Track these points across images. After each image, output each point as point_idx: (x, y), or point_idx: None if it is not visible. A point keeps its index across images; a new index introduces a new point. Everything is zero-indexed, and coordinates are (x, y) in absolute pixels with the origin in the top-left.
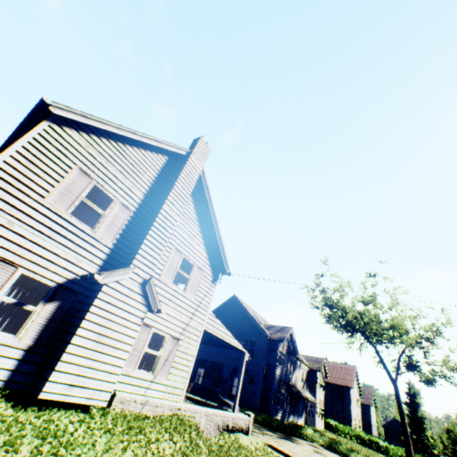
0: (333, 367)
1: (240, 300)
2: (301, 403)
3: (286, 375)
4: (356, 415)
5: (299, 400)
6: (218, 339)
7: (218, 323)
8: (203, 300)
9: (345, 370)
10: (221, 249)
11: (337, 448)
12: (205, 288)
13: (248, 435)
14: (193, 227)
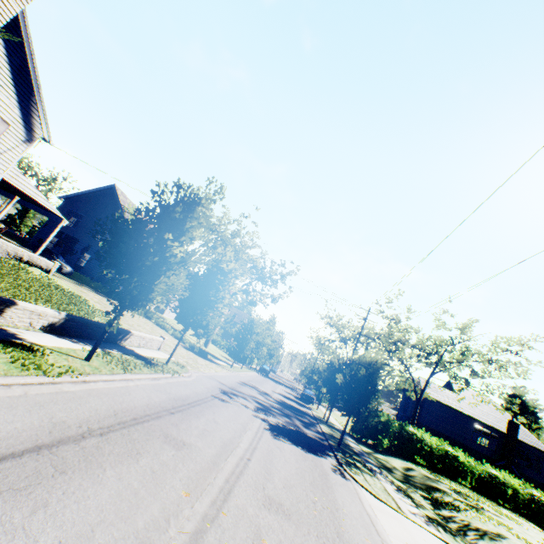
0: None
1: (120, 193)
2: None
3: None
4: None
5: None
6: (30, 197)
7: (26, 182)
8: (7, 153)
9: None
10: (41, 115)
11: (146, 313)
12: (11, 144)
13: (49, 275)
14: (0, 75)
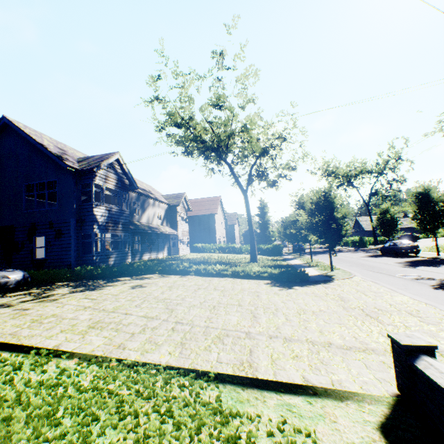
0: (201, 202)
1: (20, 126)
2: (162, 240)
3: (122, 215)
4: (221, 234)
5: (158, 238)
6: None
7: None
8: None
9: (212, 202)
10: None
11: (177, 269)
12: None
13: None
14: None
